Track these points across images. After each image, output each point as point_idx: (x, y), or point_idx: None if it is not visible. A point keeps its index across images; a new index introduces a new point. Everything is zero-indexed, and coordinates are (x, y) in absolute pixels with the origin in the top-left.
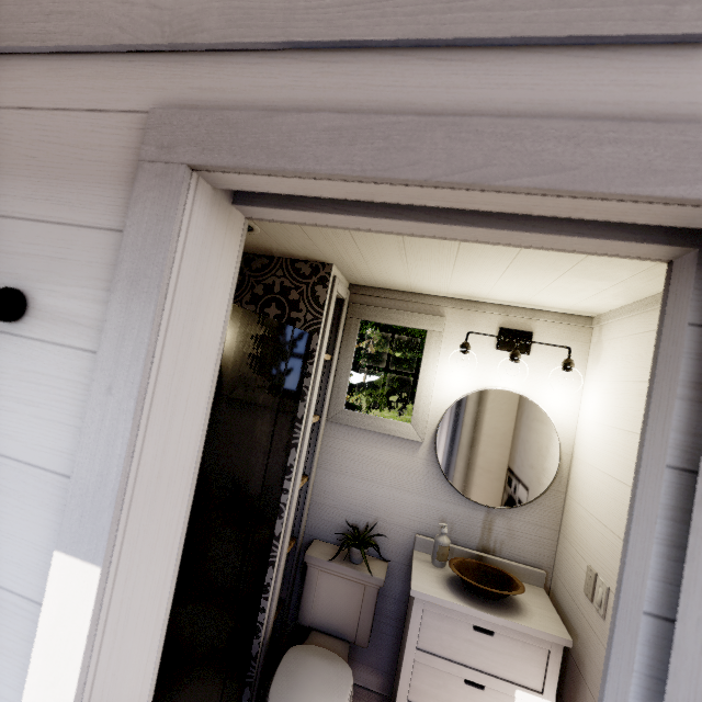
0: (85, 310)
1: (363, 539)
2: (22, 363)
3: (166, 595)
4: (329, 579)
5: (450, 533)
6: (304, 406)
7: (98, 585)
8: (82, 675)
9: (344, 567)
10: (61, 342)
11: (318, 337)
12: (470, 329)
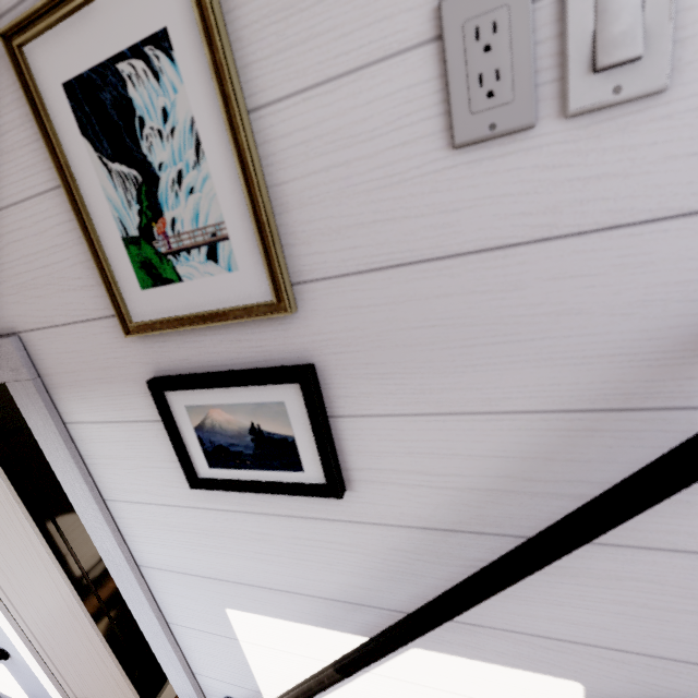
0: None
1: None
2: None
3: (41, 549)
4: None
5: None
6: None
7: None
8: None
9: None
10: None
11: None
12: None
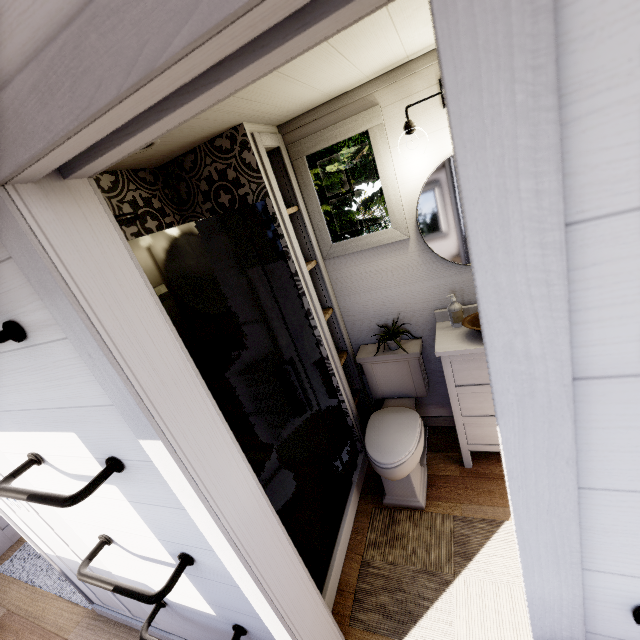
0: (45, 316)
1: (393, 332)
2: (50, 359)
3: (224, 432)
4: (381, 367)
5: (462, 298)
6: (292, 262)
7: (165, 447)
8: (192, 483)
9: (387, 356)
10: (53, 339)
11: (270, 200)
12: (408, 102)
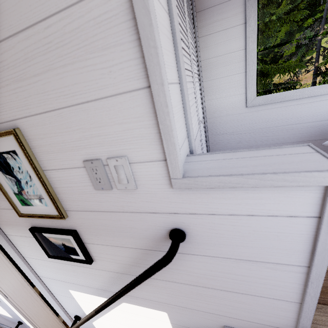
0: None
1: None
2: None
3: (7, 263)
4: None
5: None
6: None
7: None
8: None
9: None
10: None
11: None
12: None
